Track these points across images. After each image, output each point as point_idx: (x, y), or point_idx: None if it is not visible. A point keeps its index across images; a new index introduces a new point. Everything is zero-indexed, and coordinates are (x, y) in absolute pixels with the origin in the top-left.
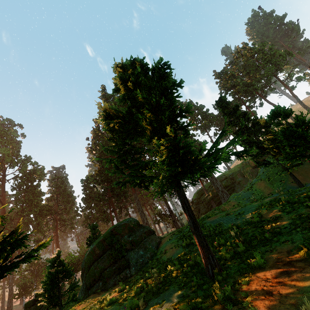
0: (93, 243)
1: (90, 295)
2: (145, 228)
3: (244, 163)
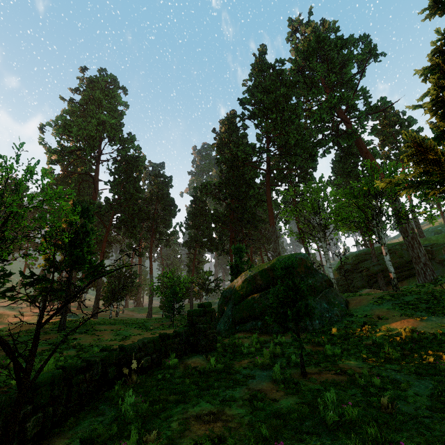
0: (251, 269)
1: (238, 332)
2: (324, 275)
3: None
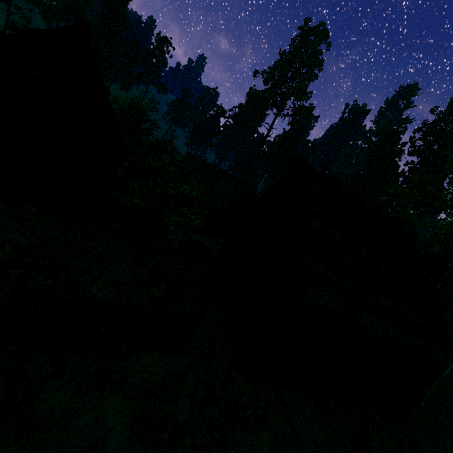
0: None
1: None
2: None
3: None
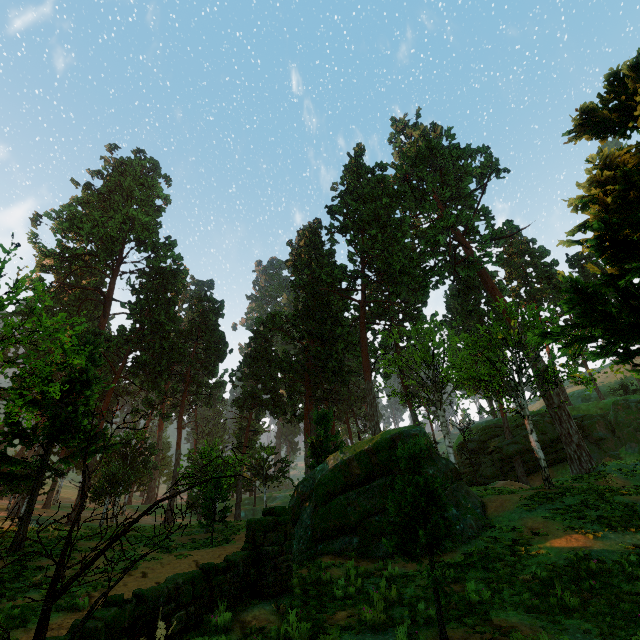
0: (344, 450)
1: (321, 555)
2: (448, 461)
3: (625, 404)
